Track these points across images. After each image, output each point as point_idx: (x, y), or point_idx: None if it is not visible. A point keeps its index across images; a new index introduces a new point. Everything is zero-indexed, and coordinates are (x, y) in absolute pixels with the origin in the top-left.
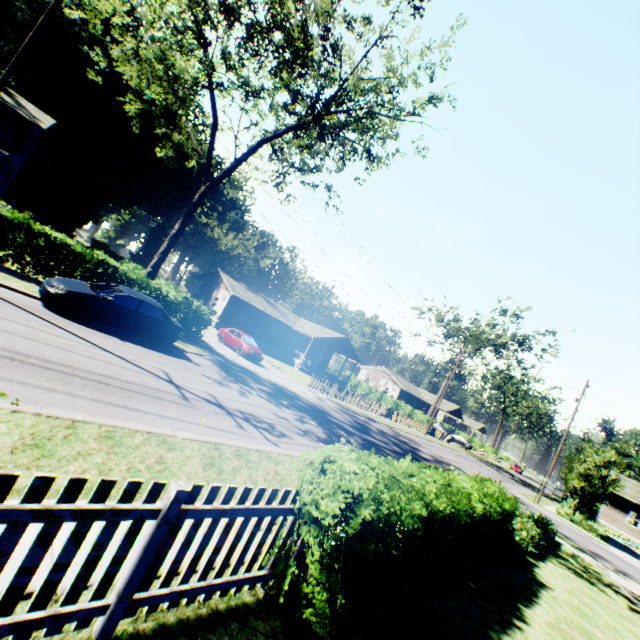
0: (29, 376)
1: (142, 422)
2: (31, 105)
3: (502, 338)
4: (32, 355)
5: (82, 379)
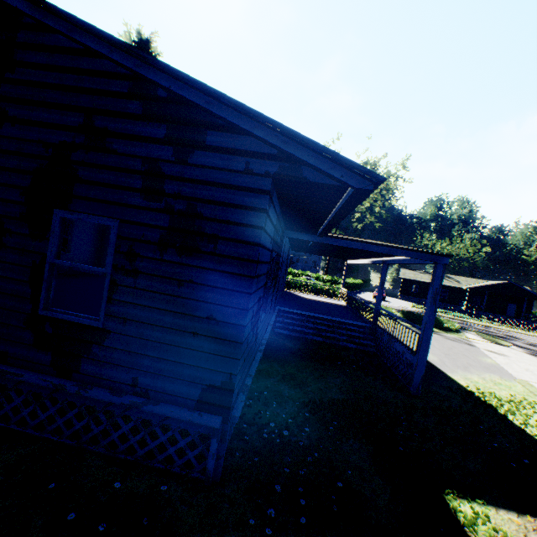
0: None
1: None
2: None
3: None
4: None
5: None
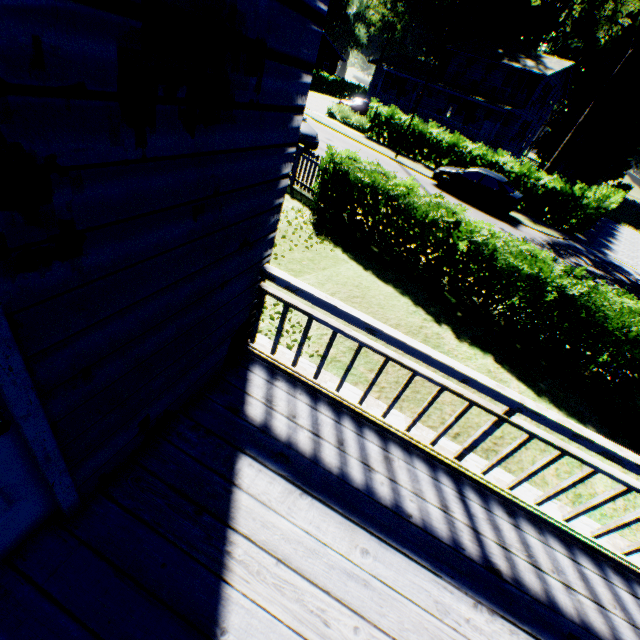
0: None
1: None
2: (554, 60)
3: None
4: None
5: None
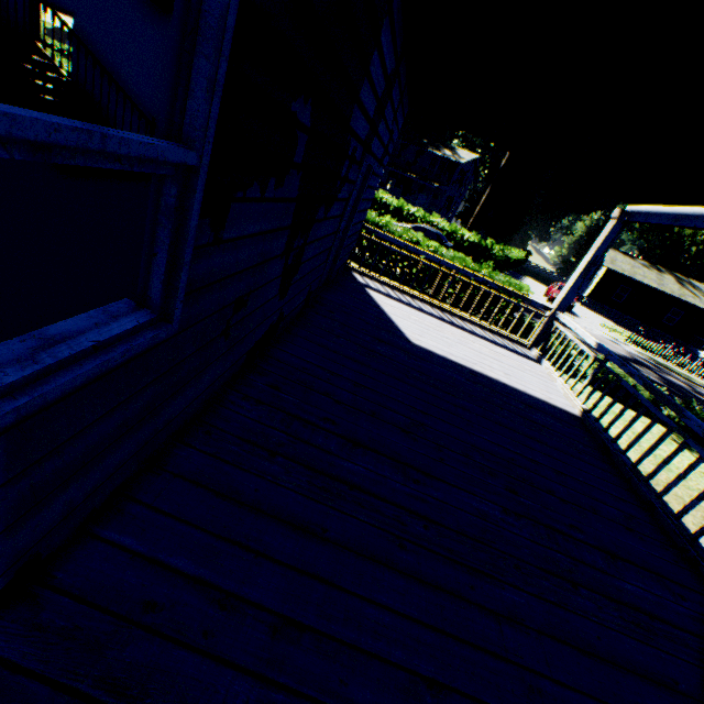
0: None
1: None
2: (465, 152)
3: None
4: None
5: None
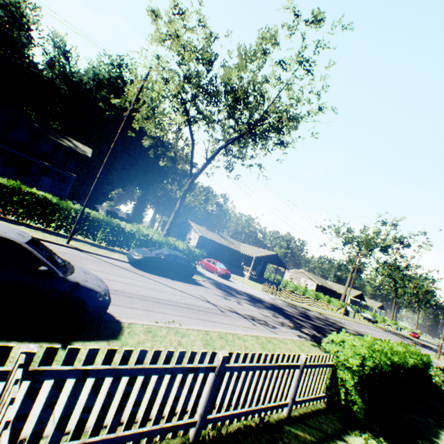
0: (169, 310)
1: (220, 328)
2: (79, 143)
3: (387, 241)
4: (159, 298)
5: (183, 308)
